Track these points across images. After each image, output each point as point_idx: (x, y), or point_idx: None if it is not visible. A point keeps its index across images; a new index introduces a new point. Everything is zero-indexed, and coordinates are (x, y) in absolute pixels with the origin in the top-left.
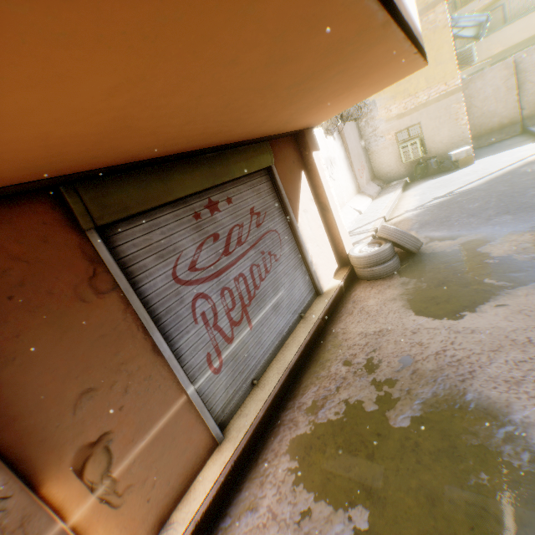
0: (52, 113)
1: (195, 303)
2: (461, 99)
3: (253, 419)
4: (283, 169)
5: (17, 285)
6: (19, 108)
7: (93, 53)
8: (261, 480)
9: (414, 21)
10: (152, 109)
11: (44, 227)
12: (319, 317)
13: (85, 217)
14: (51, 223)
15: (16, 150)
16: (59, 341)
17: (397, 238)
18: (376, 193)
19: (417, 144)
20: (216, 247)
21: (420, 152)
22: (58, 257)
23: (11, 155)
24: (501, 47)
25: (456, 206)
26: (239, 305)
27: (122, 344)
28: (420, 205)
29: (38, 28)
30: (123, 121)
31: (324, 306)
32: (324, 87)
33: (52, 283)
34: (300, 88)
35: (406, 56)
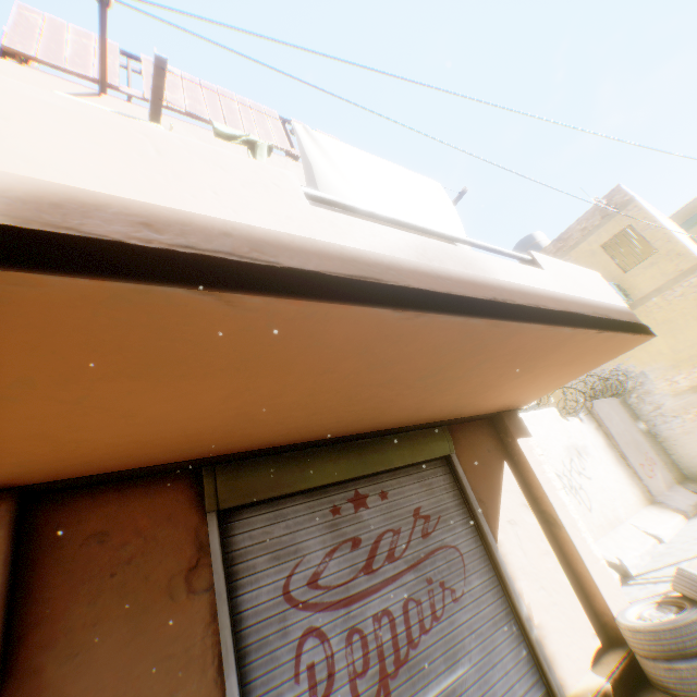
0: (185, 413)
1: (303, 642)
2: None
3: None
4: (471, 459)
5: (125, 561)
6: (162, 412)
7: (204, 380)
8: None
9: (596, 302)
10: (268, 406)
11: (174, 504)
12: None
13: (211, 498)
14: (182, 501)
15: (163, 438)
16: (126, 644)
17: None
18: (691, 506)
19: None
20: (353, 556)
21: None
22: (171, 537)
23: (160, 441)
24: None
25: None
26: (375, 669)
27: (186, 677)
28: None
29: (167, 374)
30: (245, 416)
31: None
32: (476, 373)
33: (153, 566)
34: (437, 377)
35: (584, 336)
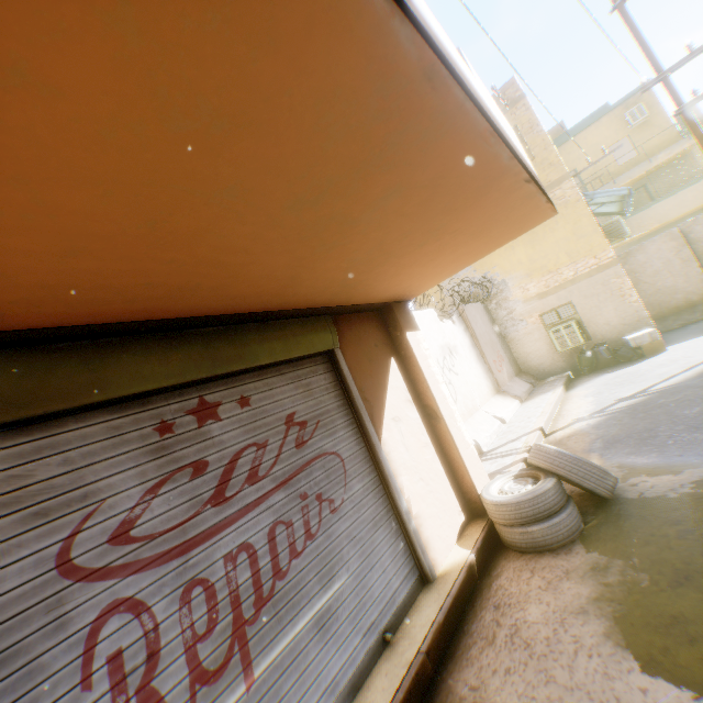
0: None
1: (100, 628)
2: (622, 272)
3: None
4: (357, 354)
5: None
6: None
7: None
8: None
9: (520, 152)
10: None
11: None
12: (422, 644)
13: None
14: None
15: None
16: None
17: (565, 469)
18: (525, 393)
19: (573, 327)
20: (195, 487)
21: (579, 337)
22: None
23: None
24: (656, 222)
25: (658, 411)
26: (227, 622)
27: None
28: (598, 410)
29: None
30: None
31: (434, 614)
32: (378, 219)
33: None
34: (320, 210)
35: (512, 182)
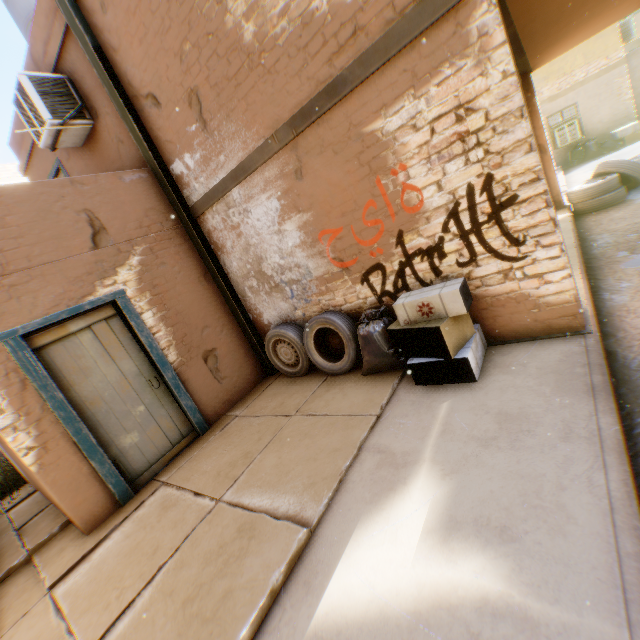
0: None
1: None
2: (624, 73)
3: (576, 261)
4: None
5: None
6: None
7: None
8: (614, 280)
9: None
10: None
11: None
12: (571, 227)
13: None
14: None
15: None
16: None
17: (622, 168)
18: None
19: (575, 125)
20: None
21: (577, 134)
22: None
23: None
24: None
25: None
26: None
27: None
28: None
29: None
30: None
31: (568, 223)
32: None
33: None
34: None
35: None
